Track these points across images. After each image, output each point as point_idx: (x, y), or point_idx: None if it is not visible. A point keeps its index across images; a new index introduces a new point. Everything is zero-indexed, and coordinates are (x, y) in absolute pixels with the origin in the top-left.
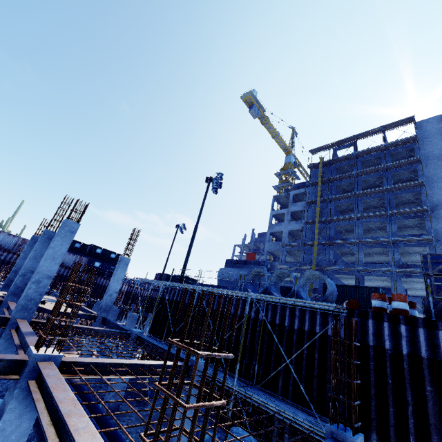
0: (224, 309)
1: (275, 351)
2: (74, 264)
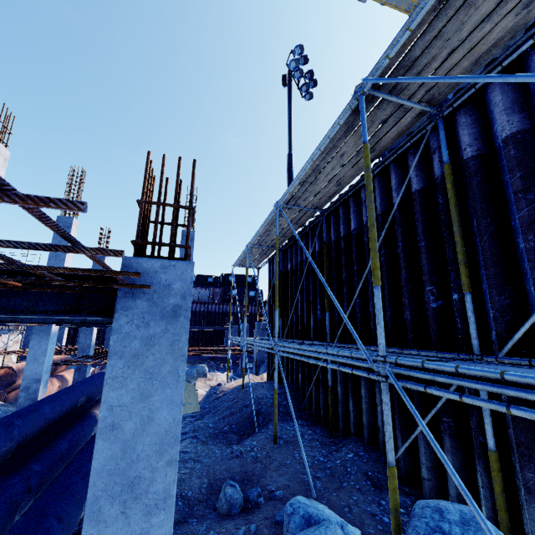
0: (349, 230)
1: (534, 221)
2: (209, 298)
